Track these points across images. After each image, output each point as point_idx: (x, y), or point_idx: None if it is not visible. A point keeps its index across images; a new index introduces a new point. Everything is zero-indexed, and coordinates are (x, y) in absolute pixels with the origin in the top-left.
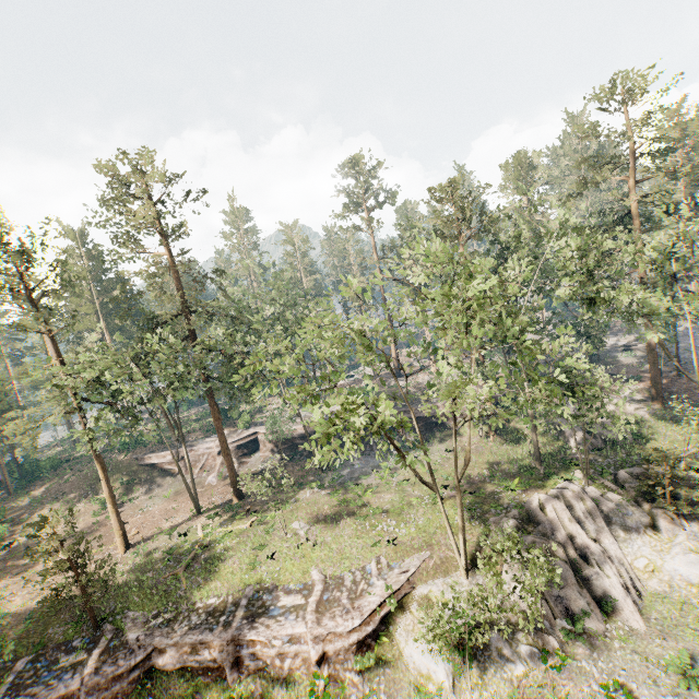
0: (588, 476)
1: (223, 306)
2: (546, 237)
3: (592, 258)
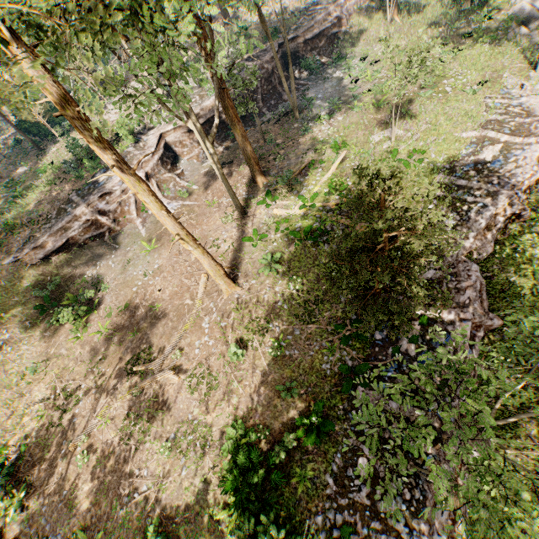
0: None
1: None
2: None
3: None
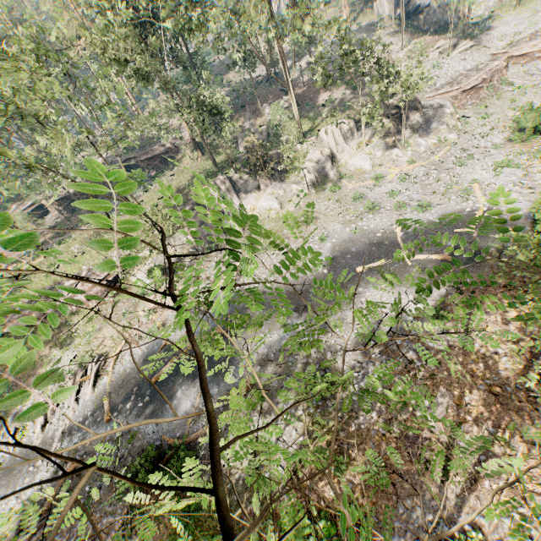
0: (235, 169)
1: None
2: None
3: None
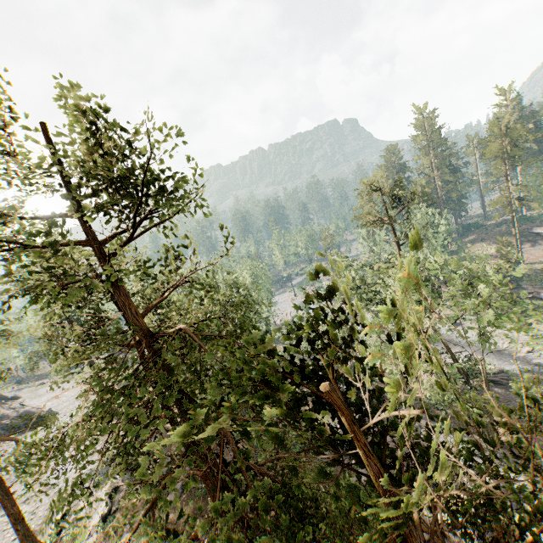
0: None
1: None
2: None
3: None
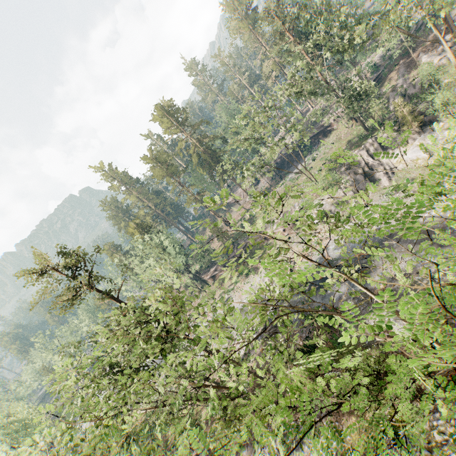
0: (383, 130)
1: (210, 141)
2: (314, 23)
3: (341, 19)
